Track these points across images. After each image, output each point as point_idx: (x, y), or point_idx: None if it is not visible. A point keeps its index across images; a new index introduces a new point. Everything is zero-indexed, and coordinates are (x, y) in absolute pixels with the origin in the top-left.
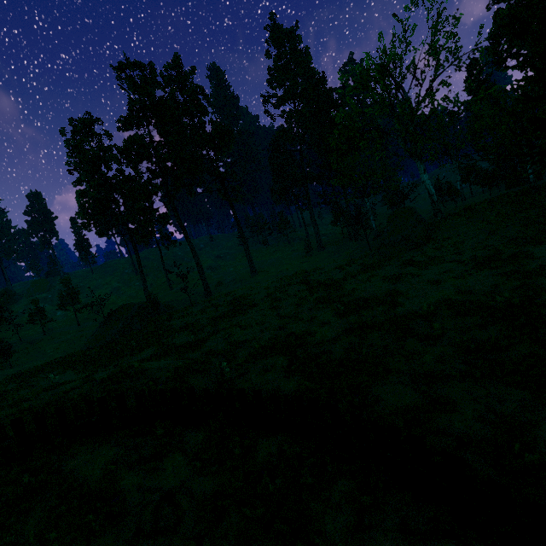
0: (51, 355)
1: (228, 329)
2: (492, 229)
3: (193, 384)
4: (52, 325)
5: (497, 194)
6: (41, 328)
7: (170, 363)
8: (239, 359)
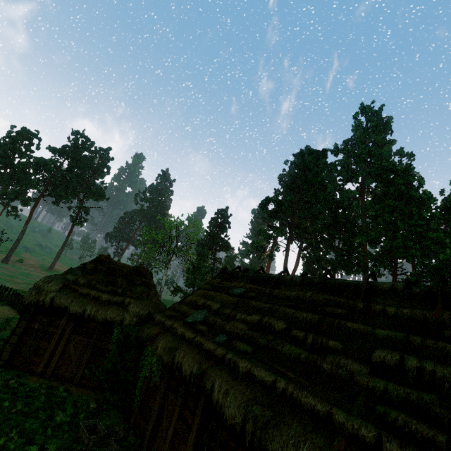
0: None
1: None
2: None
3: None
4: None
5: None
6: None
7: None
8: None
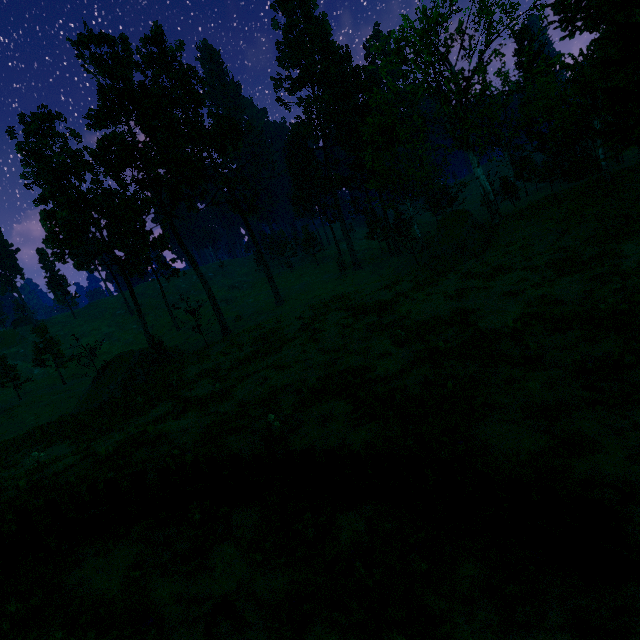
0: (32, 424)
1: (260, 372)
2: (563, 228)
3: (231, 447)
4: (29, 386)
5: (560, 188)
6: (15, 391)
7: (195, 421)
8: (285, 409)
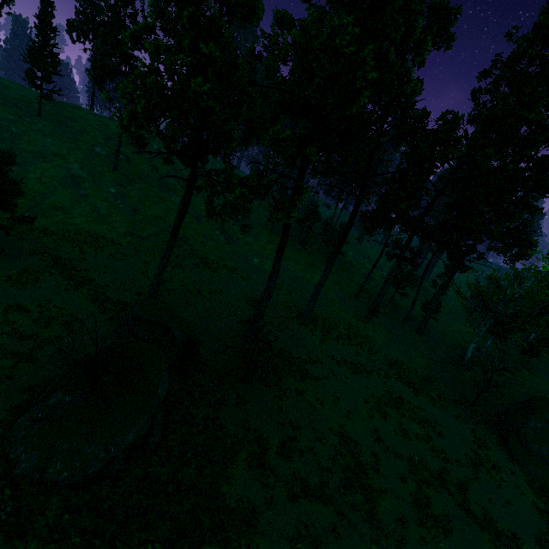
0: None
1: None
2: None
3: None
4: None
5: None
6: None
7: None
8: None
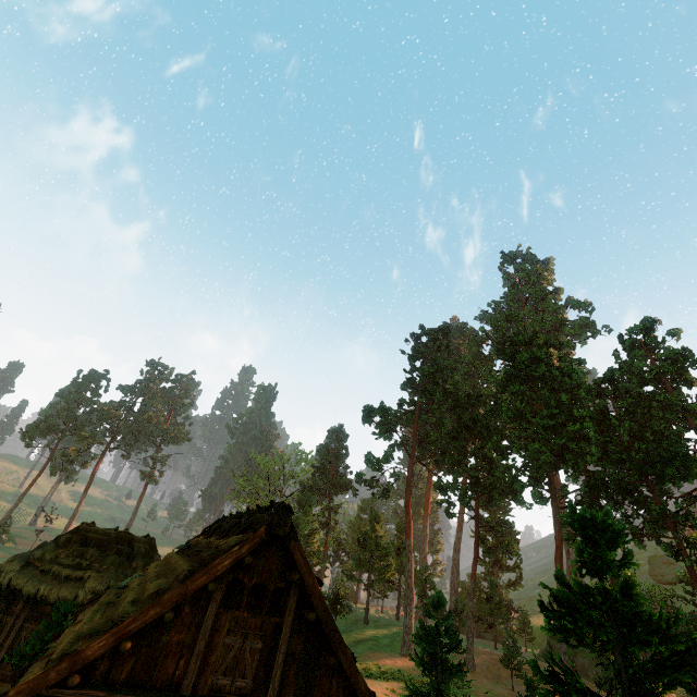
0: None
1: None
2: None
3: None
4: None
5: None
6: None
7: None
8: None
